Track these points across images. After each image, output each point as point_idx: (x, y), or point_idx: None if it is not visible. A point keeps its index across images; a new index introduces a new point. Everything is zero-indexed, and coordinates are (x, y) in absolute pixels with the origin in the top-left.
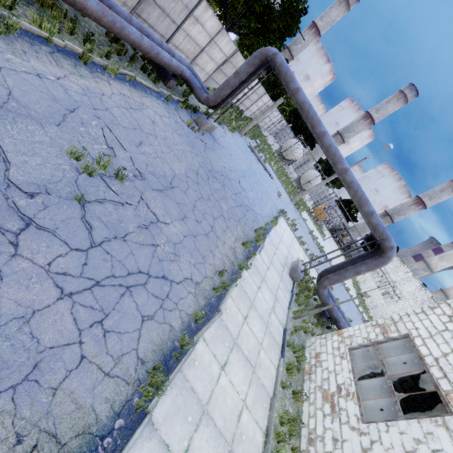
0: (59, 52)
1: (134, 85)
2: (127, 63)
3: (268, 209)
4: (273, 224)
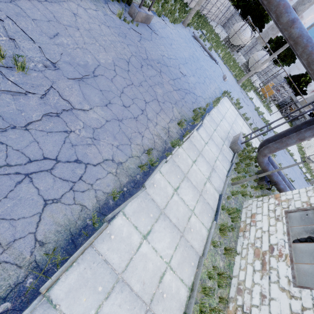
0: None
1: None
2: None
3: (211, 92)
4: (214, 103)
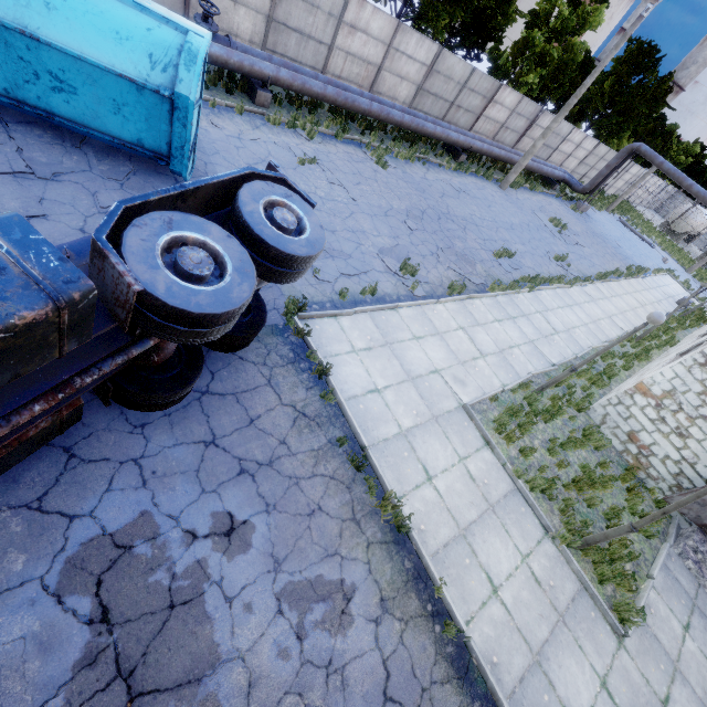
0: (524, 189)
1: (543, 194)
2: (537, 184)
3: (649, 265)
4: (655, 271)
